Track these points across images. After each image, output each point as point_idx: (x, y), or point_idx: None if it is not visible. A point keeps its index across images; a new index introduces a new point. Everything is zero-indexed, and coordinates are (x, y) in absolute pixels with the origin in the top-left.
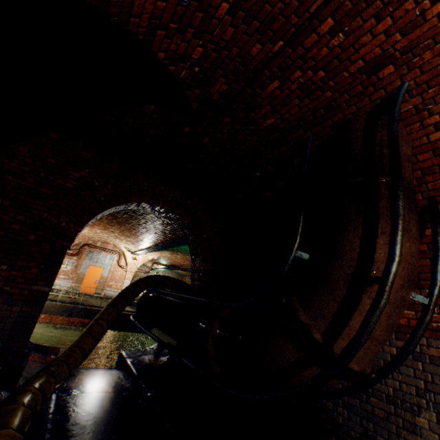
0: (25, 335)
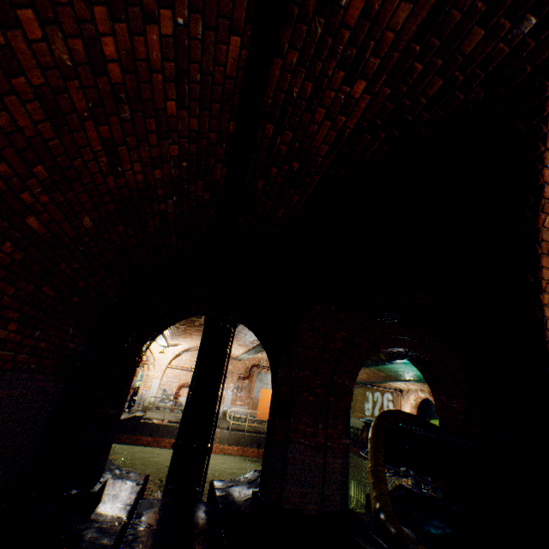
0: (345, 483)
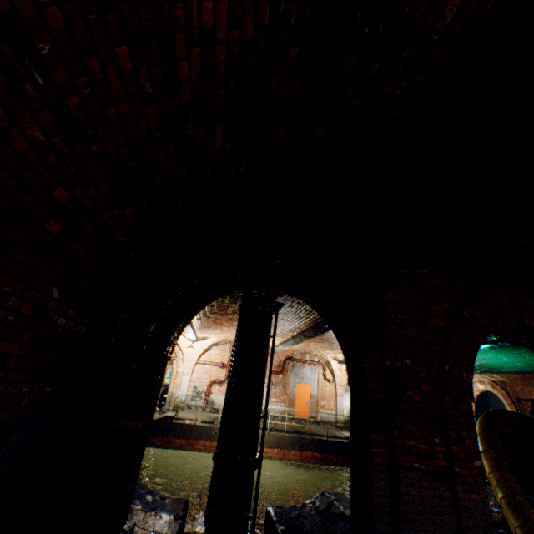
0: (487, 531)
